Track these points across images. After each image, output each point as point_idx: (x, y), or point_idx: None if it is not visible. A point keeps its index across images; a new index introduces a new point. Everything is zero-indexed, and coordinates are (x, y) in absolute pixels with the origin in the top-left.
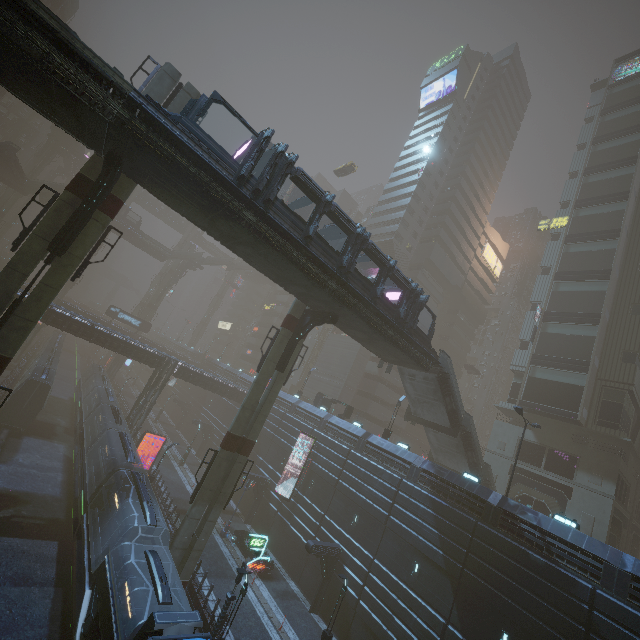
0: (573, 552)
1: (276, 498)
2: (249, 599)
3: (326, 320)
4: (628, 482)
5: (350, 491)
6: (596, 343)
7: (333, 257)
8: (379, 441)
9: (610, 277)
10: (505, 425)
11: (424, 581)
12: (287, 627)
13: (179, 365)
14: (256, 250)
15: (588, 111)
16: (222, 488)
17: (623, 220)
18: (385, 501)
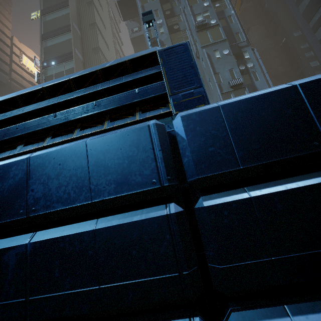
0: None
1: None
2: None
3: None
4: None
5: None
6: (75, 69)
7: None
8: None
9: (71, 28)
10: None
11: None
12: None
13: None
14: None
15: None
16: None
17: None
18: None
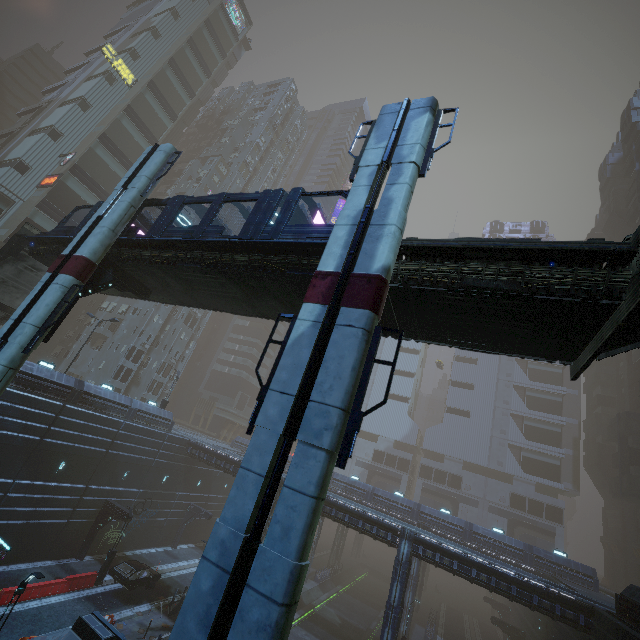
0: (118, 407)
1: None
2: None
3: (141, 296)
4: None
5: None
6: None
7: None
8: None
9: None
10: None
11: None
12: None
13: None
14: (242, 301)
15: None
16: None
17: (164, 137)
18: None
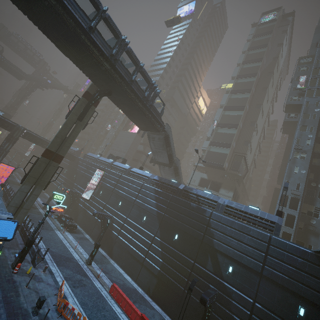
0: (207, 201)
1: (82, 201)
2: (60, 238)
3: (106, 92)
4: (239, 194)
5: (119, 192)
6: (235, 136)
7: (107, 48)
8: (136, 170)
9: (244, 109)
10: (196, 172)
11: (147, 222)
12: (79, 248)
13: (26, 131)
14: (59, 32)
15: (249, 36)
16: (42, 178)
17: (253, 85)
18: (135, 193)
